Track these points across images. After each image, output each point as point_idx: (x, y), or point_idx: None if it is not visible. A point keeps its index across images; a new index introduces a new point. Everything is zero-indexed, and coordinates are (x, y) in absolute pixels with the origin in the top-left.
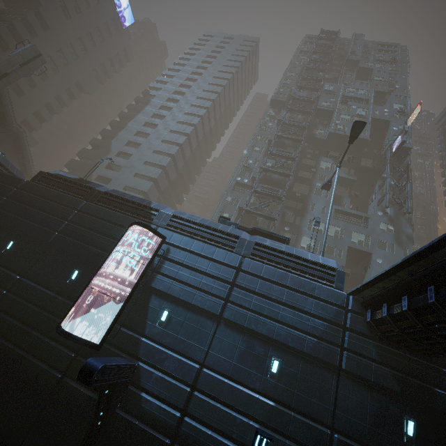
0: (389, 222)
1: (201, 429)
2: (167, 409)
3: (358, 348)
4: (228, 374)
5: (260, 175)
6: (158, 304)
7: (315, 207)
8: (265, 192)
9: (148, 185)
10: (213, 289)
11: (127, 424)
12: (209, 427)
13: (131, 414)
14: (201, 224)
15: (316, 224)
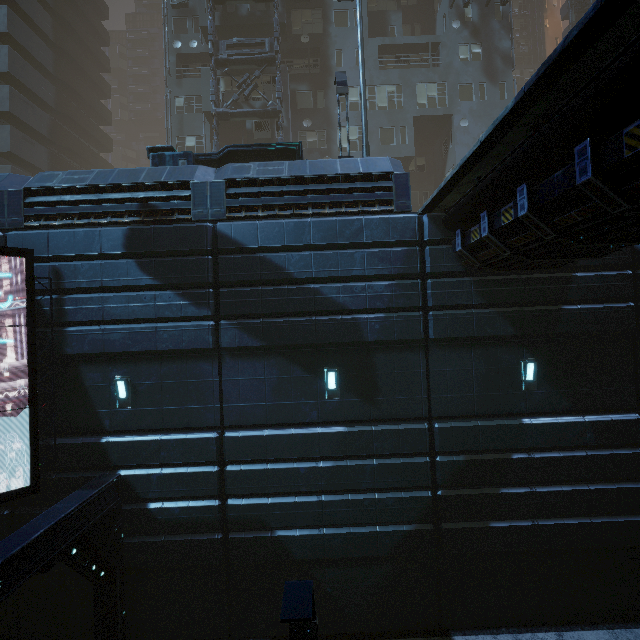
0: (473, 39)
1: (256, 503)
2: (197, 505)
3: (449, 298)
4: (267, 422)
5: (216, 18)
6: (100, 376)
7: (343, 56)
8: (240, 57)
9: (4, 135)
10: (183, 309)
11: (151, 547)
12: (267, 494)
13: (151, 533)
14: (99, 187)
15: (341, 89)
